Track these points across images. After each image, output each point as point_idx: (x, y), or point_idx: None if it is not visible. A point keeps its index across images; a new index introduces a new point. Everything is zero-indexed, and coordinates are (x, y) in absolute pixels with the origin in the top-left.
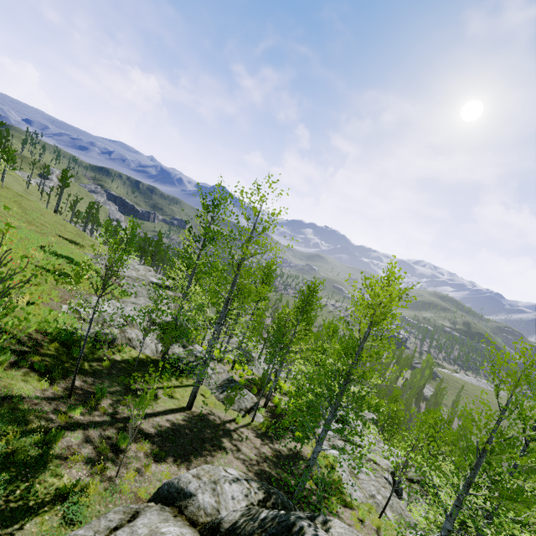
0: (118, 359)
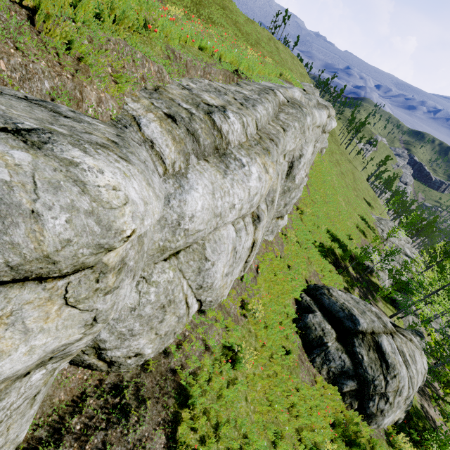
0: (371, 279)
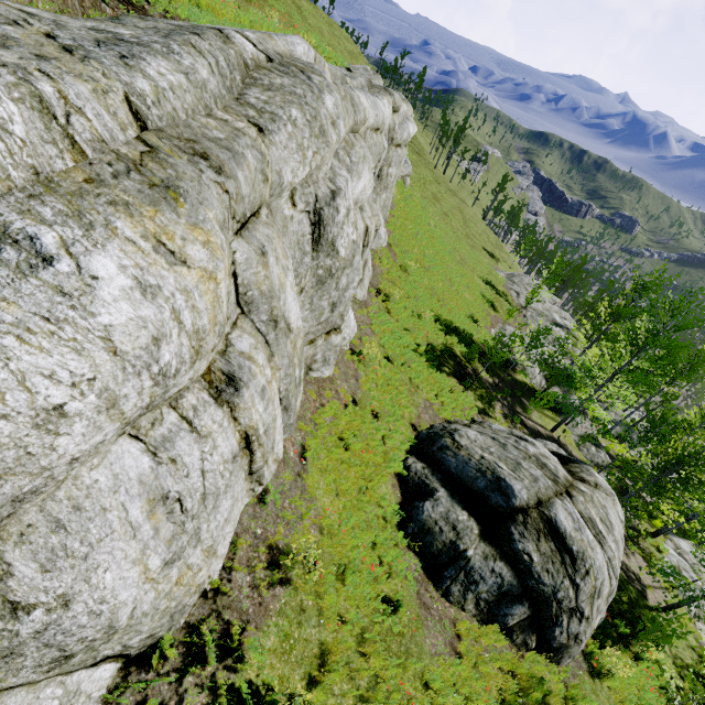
0: (515, 378)
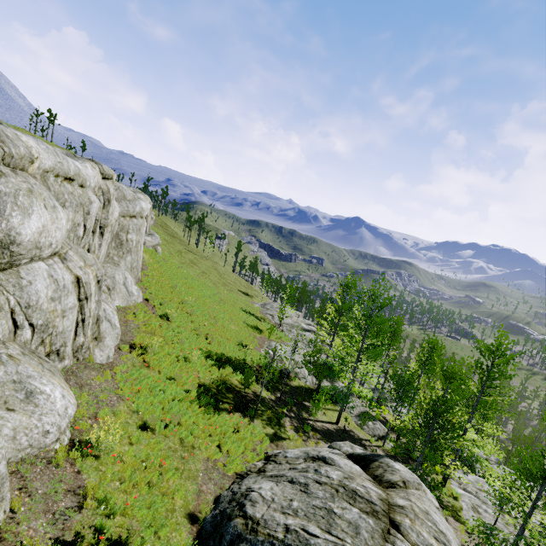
0: (293, 385)
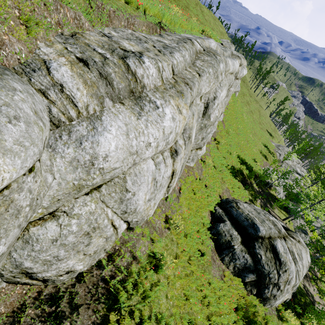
0: (270, 192)
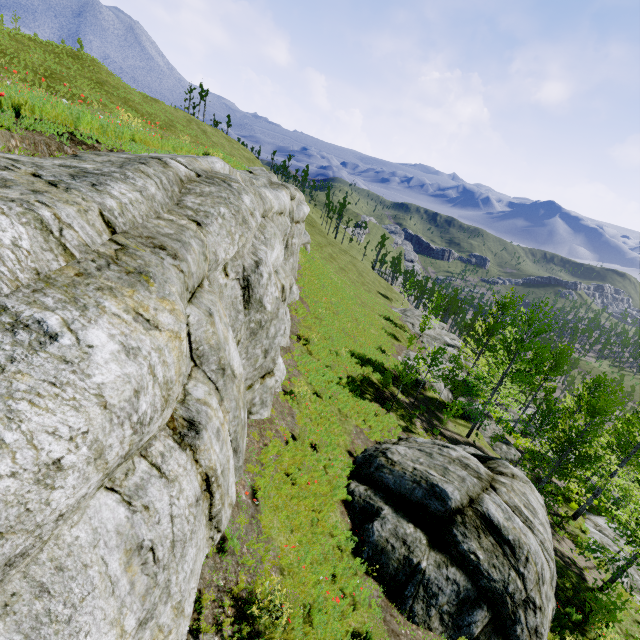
0: (427, 396)
